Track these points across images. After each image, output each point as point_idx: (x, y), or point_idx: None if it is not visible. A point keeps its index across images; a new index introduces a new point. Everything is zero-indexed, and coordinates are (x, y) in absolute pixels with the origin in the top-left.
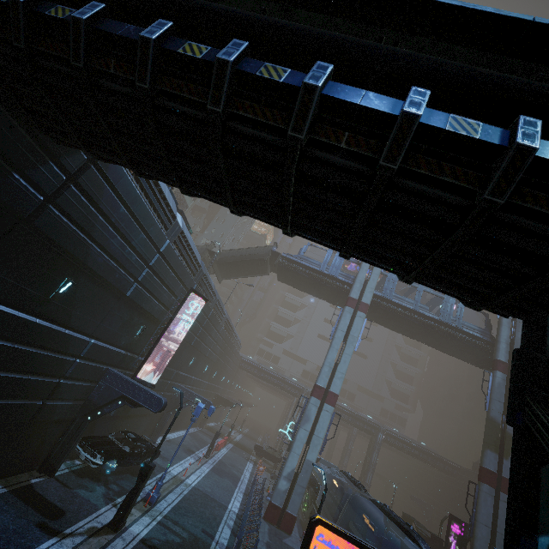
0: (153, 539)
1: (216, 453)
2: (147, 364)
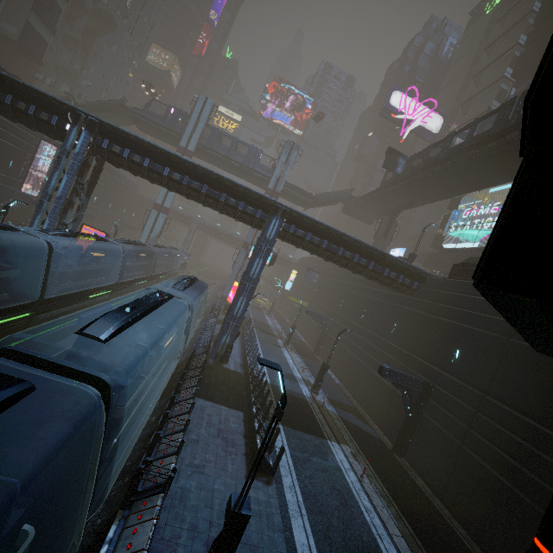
0: None
1: None
2: (29, 186)
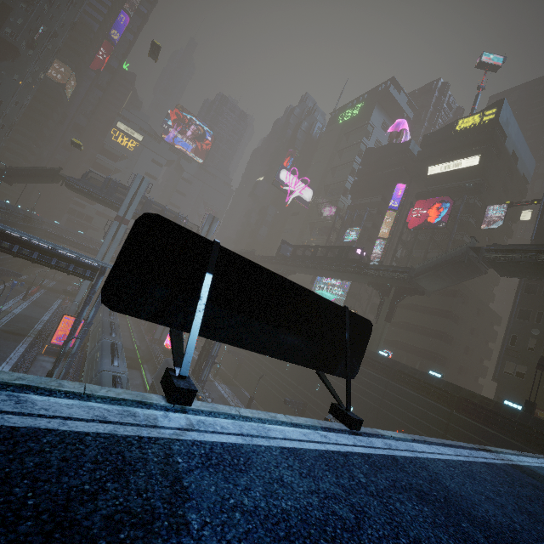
0: (3, 329)
1: (31, 297)
2: None
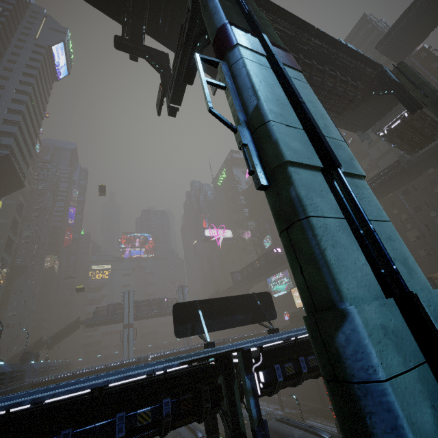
0: None
1: None
2: None
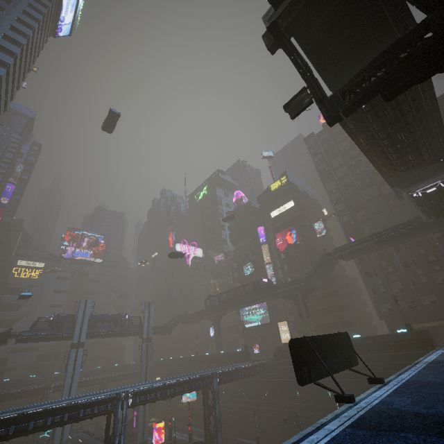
0: None
1: None
2: None
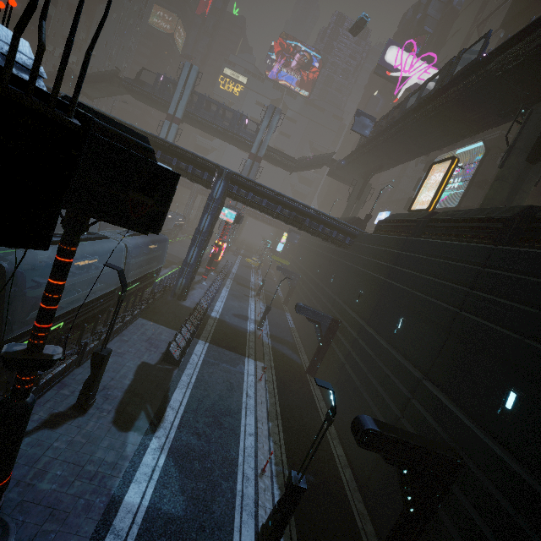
0: None
1: None
2: None
